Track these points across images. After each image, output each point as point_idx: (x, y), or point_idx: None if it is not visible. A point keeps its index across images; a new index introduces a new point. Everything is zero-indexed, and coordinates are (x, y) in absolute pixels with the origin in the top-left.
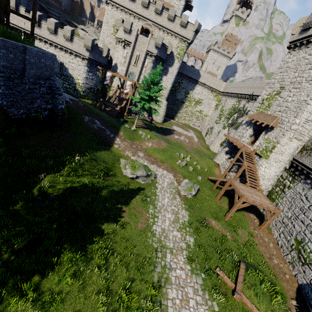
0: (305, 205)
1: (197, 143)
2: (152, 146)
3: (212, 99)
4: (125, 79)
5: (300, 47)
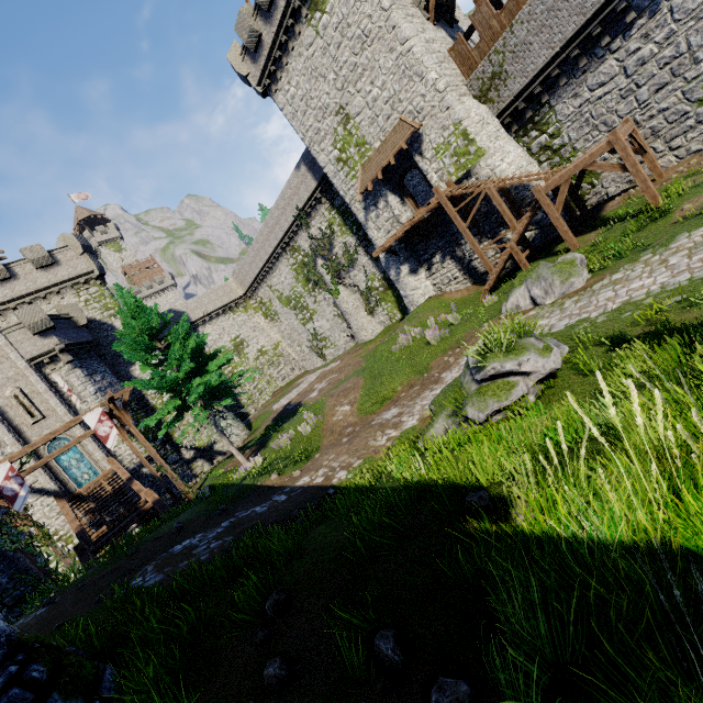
0: (620, 85)
1: (345, 359)
2: (355, 401)
3: (248, 318)
4: (67, 426)
5: (280, 68)
